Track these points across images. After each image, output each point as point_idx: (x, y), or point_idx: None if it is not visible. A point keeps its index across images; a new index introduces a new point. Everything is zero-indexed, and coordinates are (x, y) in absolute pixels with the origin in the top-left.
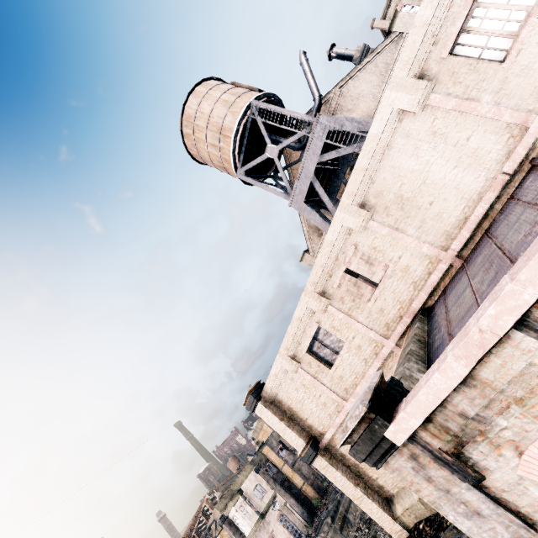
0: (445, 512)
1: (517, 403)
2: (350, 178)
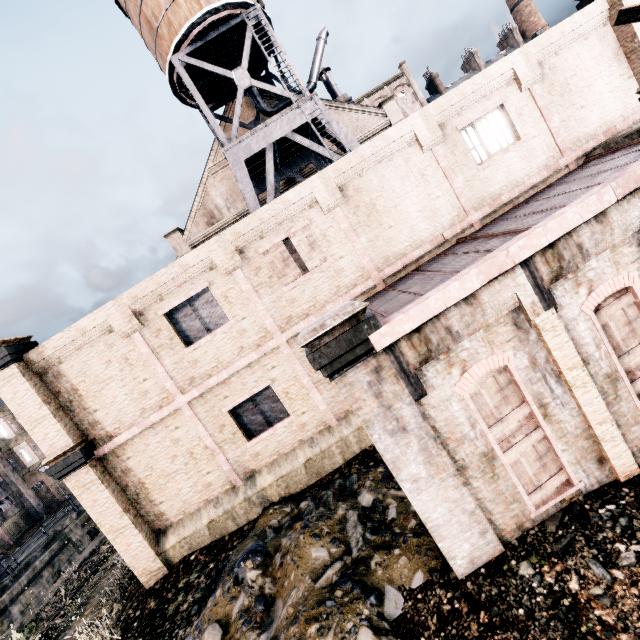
0: (373, 431)
1: (484, 329)
2: (348, 156)
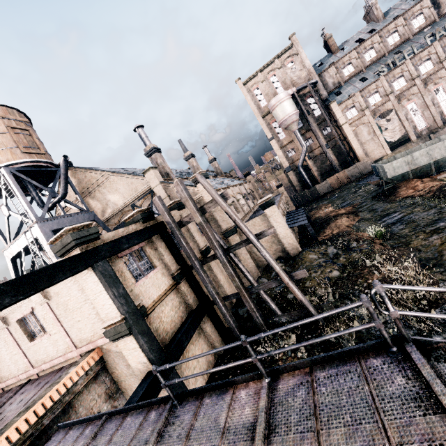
0: None
1: None
2: None
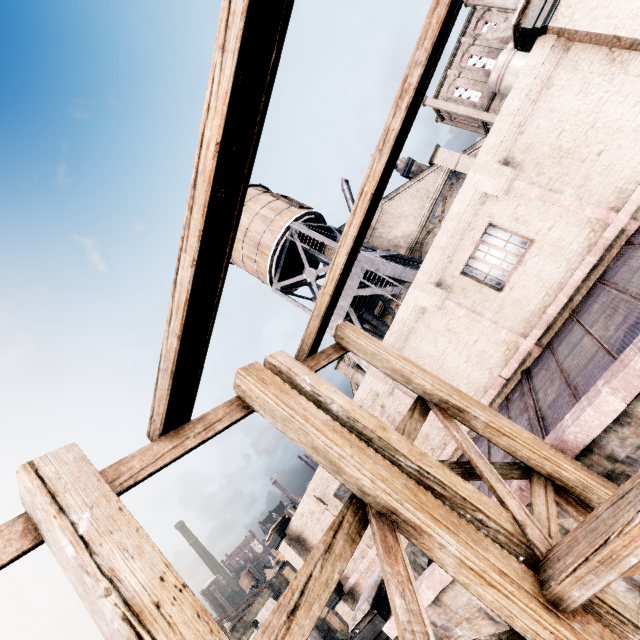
0: None
1: (466, 621)
2: None
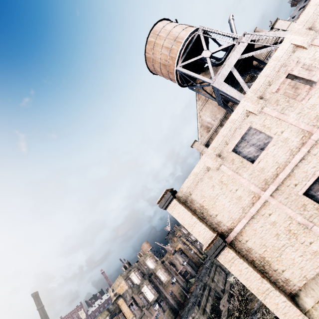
0: None
1: None
2: (304, 12)
